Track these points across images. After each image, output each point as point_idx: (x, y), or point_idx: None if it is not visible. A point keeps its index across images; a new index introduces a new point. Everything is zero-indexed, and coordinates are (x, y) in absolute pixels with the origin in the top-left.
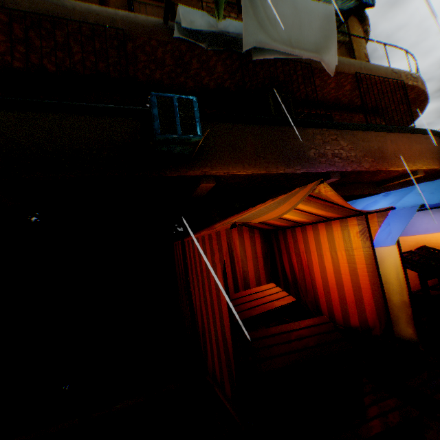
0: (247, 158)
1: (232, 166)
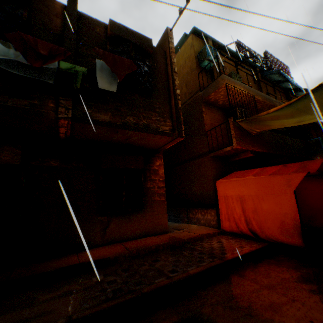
0: (320, 155)
1: (319, 157)
